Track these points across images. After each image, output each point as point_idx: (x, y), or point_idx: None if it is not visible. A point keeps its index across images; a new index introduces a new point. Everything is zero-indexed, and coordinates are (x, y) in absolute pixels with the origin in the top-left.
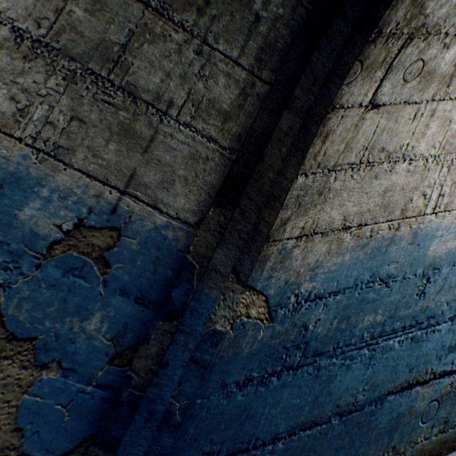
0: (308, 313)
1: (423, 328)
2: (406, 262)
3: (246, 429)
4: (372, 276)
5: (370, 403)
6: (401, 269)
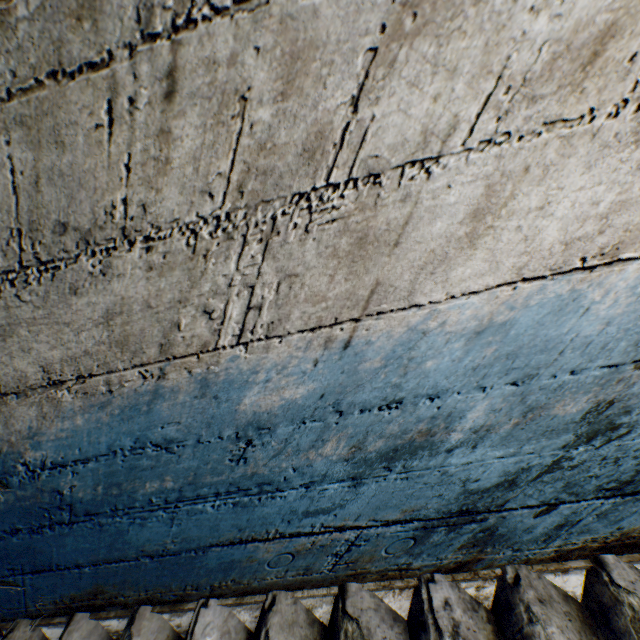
0: (55, 480)
1: (254, 495)
2: (198, 422)
3: (41, 559)
4: (138, 442)
5: (189, 551)
6: (191, 432)
